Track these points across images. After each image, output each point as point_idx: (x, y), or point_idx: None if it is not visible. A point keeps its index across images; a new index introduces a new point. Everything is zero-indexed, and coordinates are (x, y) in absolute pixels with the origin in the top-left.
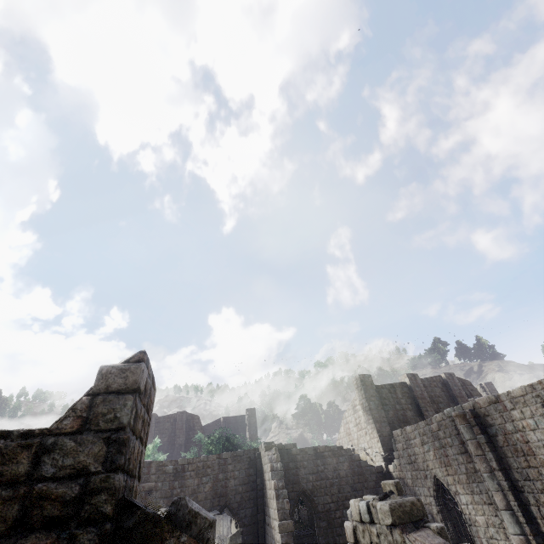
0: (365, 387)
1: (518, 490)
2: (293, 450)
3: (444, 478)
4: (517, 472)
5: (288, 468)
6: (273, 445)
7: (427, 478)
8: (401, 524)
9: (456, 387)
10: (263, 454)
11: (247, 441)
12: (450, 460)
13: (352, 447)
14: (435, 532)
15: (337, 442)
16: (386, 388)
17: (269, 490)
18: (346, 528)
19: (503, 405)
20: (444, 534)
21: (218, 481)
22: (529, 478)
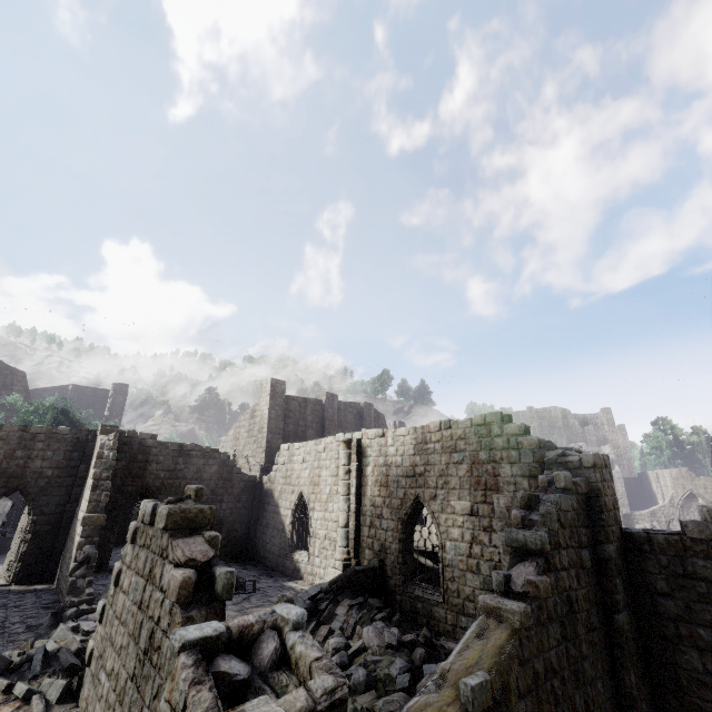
0: (273, 393)
1: (363, 513)
2: (150, 441)
3: (309, 496)
4: (368, 498)
5: (134, 460)
6: (114, 430)
7: (294, 493)
8: (174, 530)
9: (370, 418)
10: (99, 438)
11: (97, 421)
12: (320, 480)
13: (234, 453)
14: (206, 540)
15: (221, 445)
16: (297, 401)
17: (89, 480)
18: (130, 528)
19: (386, 440)
20: (214, 542)
21: (12, 458)
22: (375, 504)
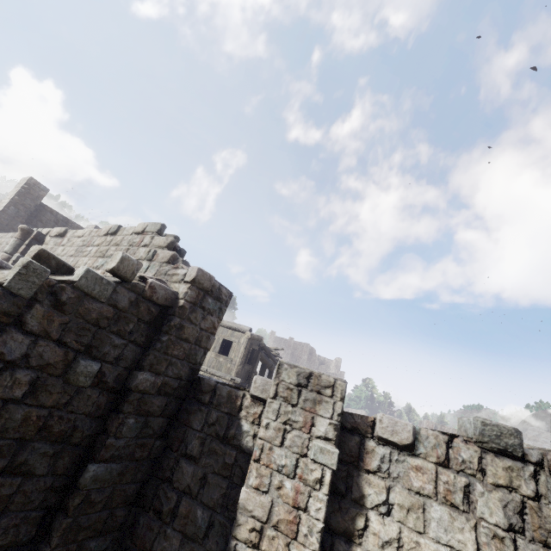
0: (24, 191)
1: None
2: None
3: None
4: None
5: None
6: None
7: None
8: None
9: None
10: None
11: None
12: None
13: None
14: None
15: None
16: (55, 216)
17: None
18: None
19: (63, 240)
20: None
21: None
22: None
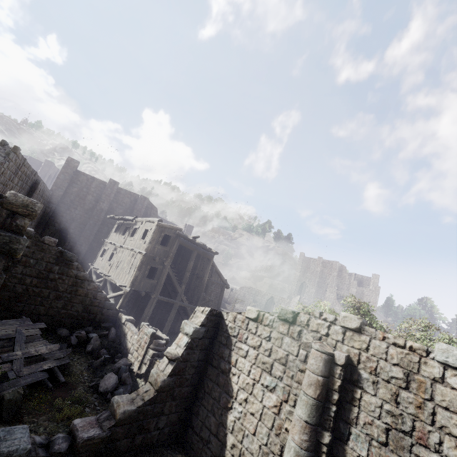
0: (66, 165)
1: None
2: None
3: None
4: None
5: None
6: None
7: None
8: None
9: (142, 205)
10: None
11: None
12: None
13: None
14: None
15: None
16: (86, 177)
17: None
18: None
19: None
20: None
21: None
22: None
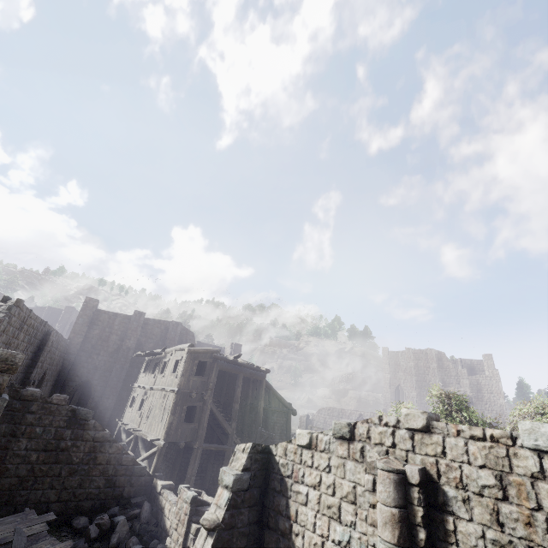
0: (85, 307)
1: None
2: None
3: None
4: None
5: None
6: None
7: None
8: None
9: (175, 333)
10: None
11: None
12: None
13: None
14: None
15: None
16: (108, 314)
17: None
18: None
19: None
20: None
21: None
22: None
